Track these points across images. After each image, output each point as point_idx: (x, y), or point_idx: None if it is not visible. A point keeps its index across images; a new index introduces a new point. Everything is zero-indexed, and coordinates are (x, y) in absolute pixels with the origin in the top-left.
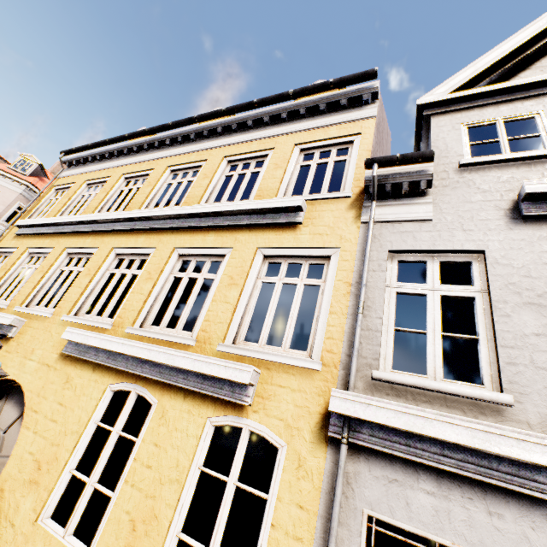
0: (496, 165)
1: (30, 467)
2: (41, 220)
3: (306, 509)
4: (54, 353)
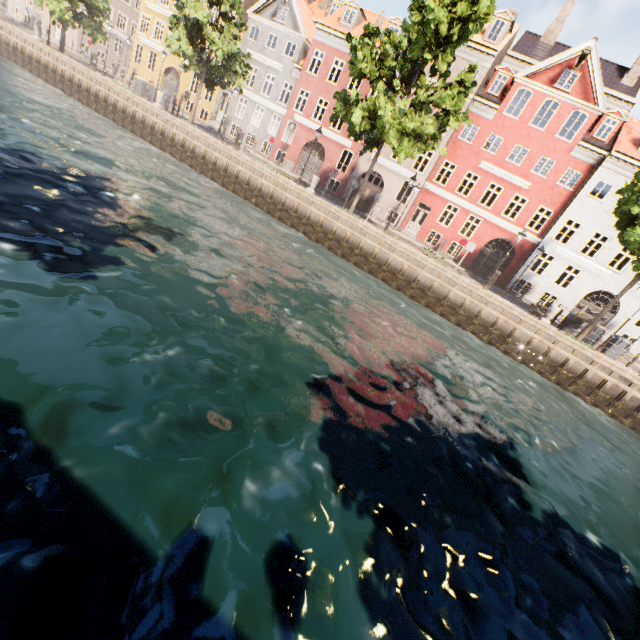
0: (250, 42)
1: (185, 84)
2: (156, 7)
3: (218, 91)
4: (180, 63)
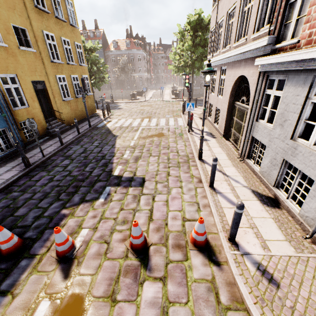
0: None
1: None
2: None
3: None
4: None
